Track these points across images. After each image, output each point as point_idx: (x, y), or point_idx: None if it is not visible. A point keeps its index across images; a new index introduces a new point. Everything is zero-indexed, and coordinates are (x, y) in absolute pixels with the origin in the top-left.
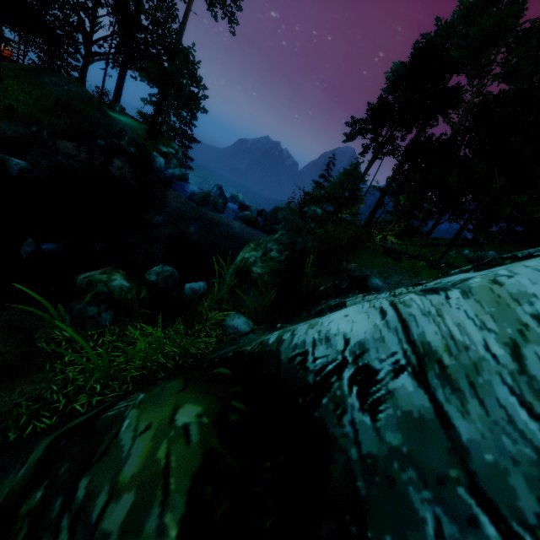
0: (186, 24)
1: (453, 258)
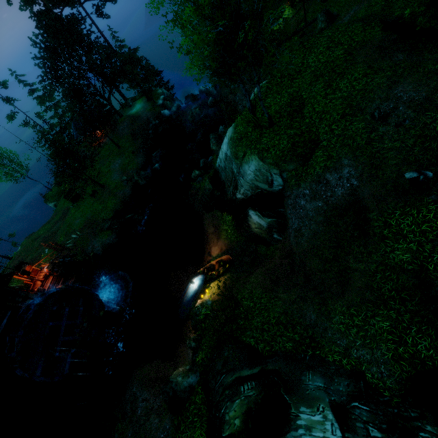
0: (108, 41)
1: (317, 5)
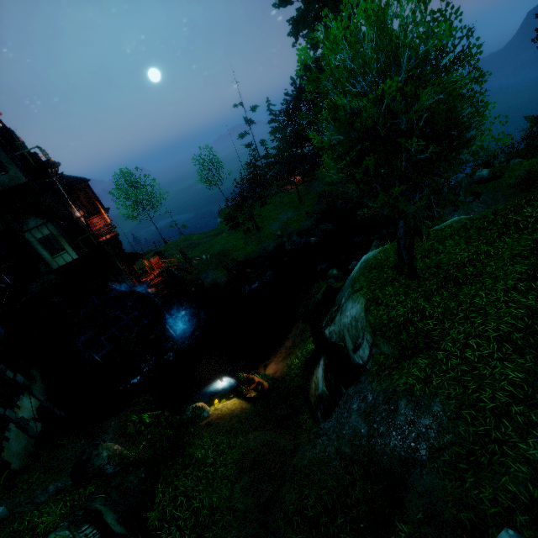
0: None
1: None
